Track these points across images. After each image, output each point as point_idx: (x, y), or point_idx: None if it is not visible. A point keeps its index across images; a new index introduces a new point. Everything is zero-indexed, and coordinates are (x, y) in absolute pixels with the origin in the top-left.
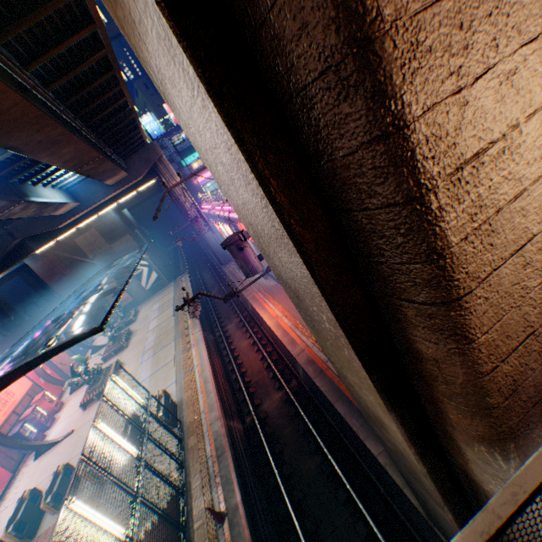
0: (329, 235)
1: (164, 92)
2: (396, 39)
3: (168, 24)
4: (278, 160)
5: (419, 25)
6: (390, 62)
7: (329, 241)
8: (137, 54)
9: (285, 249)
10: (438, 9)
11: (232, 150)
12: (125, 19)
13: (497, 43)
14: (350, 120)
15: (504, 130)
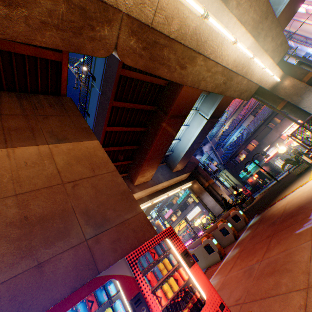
0: (219, 203)
1: (202, 198)
2: (219, 193)
3: (208, 193)
4: (214, 199)
5: (219, 192)
6: (219, 193)
7: (219, 204)
8: (199, 196)
9: (216, 205)
10: (219, 192)
11: (212, 199)
12: (201, 194)
13: (222, 193)
14: (218, 195)
15: (225, 196)
